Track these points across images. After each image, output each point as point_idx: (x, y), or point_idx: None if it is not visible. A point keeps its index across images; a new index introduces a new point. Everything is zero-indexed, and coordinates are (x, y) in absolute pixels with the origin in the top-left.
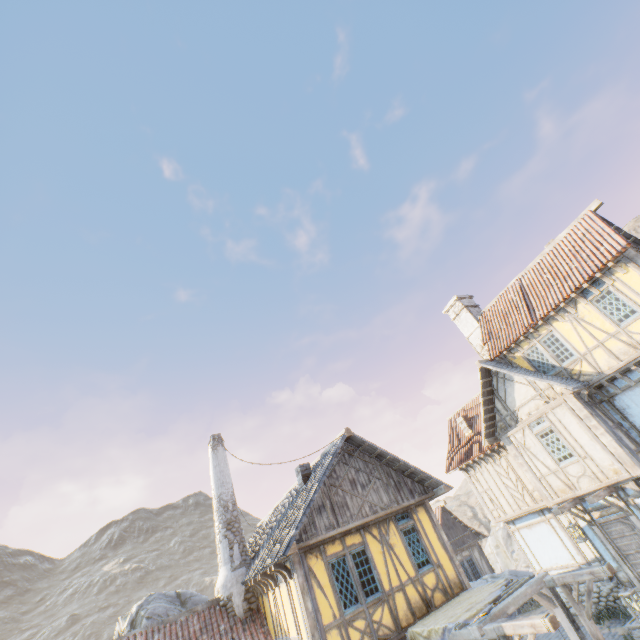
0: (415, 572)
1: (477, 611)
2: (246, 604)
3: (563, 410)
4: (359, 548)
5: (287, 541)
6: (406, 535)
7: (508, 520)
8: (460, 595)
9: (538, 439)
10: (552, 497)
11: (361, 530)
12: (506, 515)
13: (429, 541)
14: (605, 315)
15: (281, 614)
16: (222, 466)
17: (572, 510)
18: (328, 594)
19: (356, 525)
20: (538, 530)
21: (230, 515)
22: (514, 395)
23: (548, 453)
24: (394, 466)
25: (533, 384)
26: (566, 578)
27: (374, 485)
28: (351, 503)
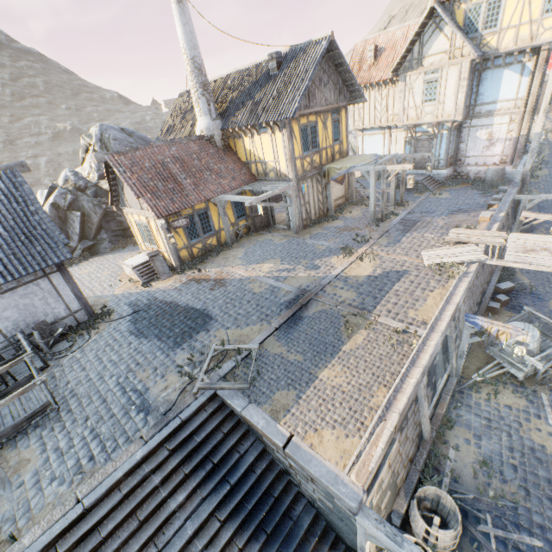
0: (332, 143)
1: (370, 162)
2: (223, 142)
3: (455, 69)
4: (314, 124)
5: (292, 110)
6: (334, 124)
7: (360, 129)
8: (348, 157)
9: (424, 84)
10: (403, 122)
11: (316, 114)
12: (363, 126)
13: (342, 130)
14: (545, 1)
15: (257, 150)
16: (191, 27)
17: (408, 131)
18: (298, 144)
19: (318, 111)
20: (374, 138)
21: (204, 79)
22: (433, 44)
23: (422, 95)
24: (343, 76)
25: (453, 41)
26: (408, 156)
27: (330, 87)
28: (317, 95)
